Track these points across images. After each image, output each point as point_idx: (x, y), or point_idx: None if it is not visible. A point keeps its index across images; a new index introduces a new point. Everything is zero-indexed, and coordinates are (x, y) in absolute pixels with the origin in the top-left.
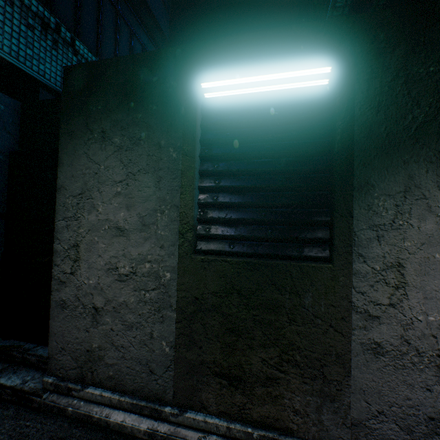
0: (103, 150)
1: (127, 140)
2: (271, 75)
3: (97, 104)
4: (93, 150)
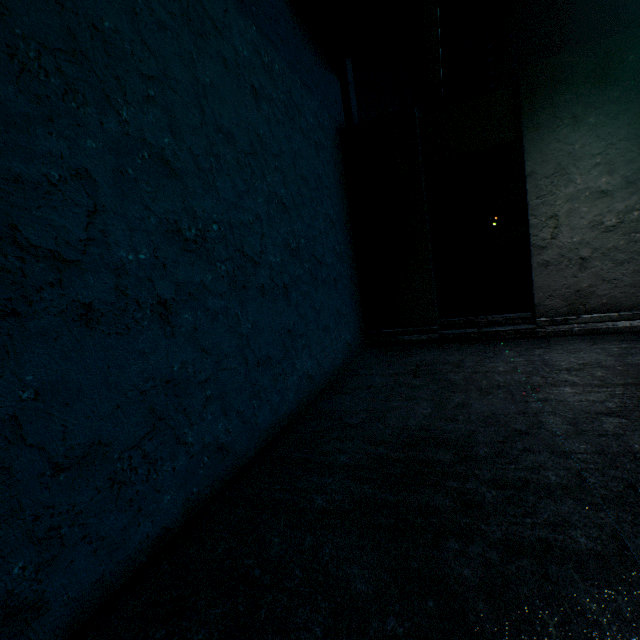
0: (575, 132)
1: (602, 118)
2: None
3: (563, 95)
4: (564, 135)
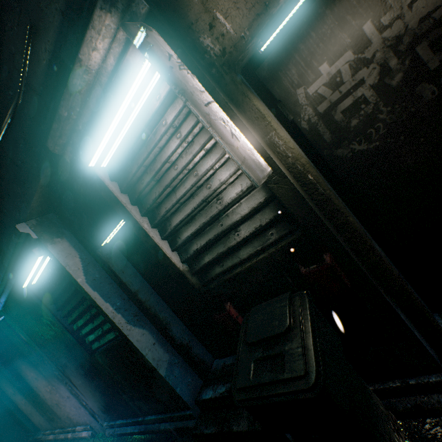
0: None
1: None
2: None
3: None
4: None
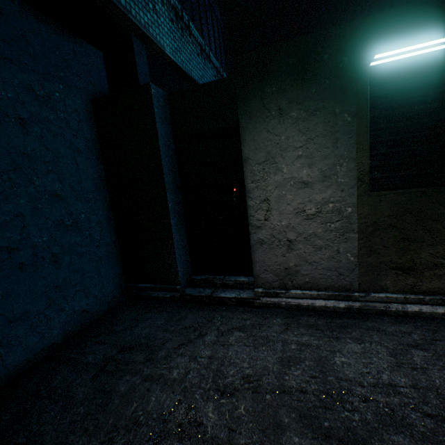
0: (281, 124)
1: (303, 113)
2: (443, 39)
3: (271, 87)
4: (272, 125)
